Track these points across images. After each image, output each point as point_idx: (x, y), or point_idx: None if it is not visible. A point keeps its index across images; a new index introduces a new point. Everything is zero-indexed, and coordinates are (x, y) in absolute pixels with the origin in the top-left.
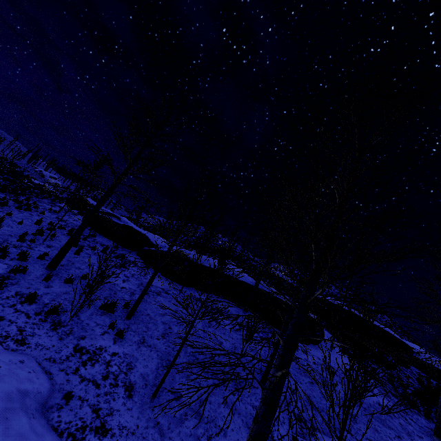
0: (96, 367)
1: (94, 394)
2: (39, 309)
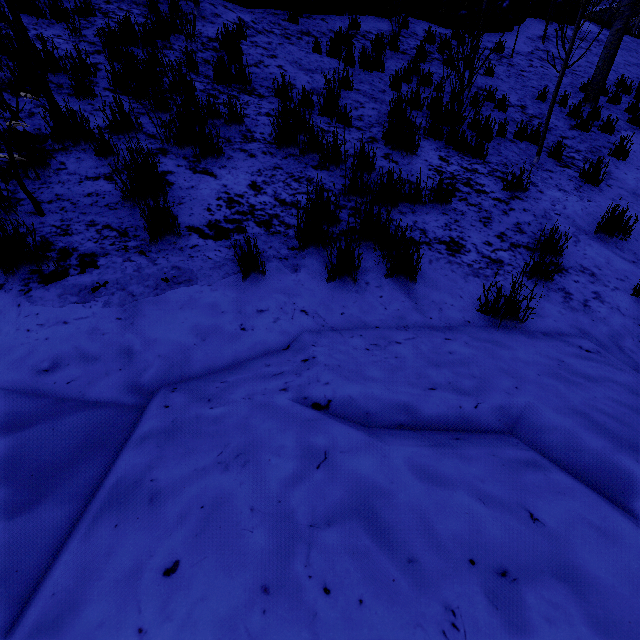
0: None
1: None
2: None
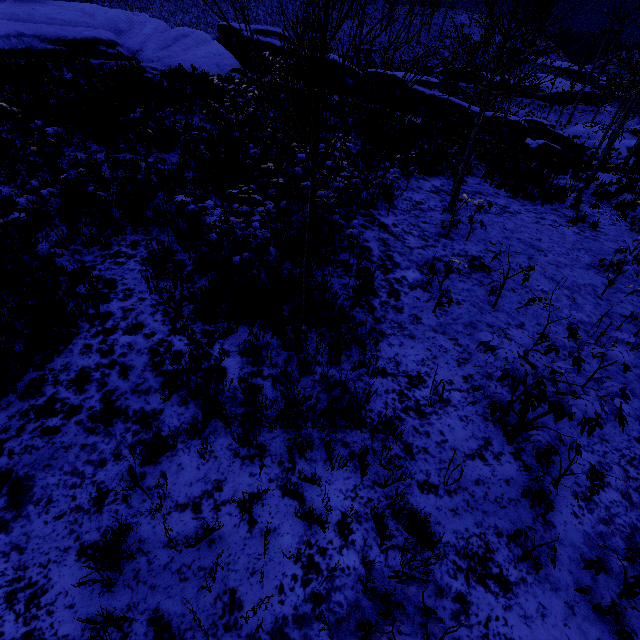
0: None
1: None
2: None
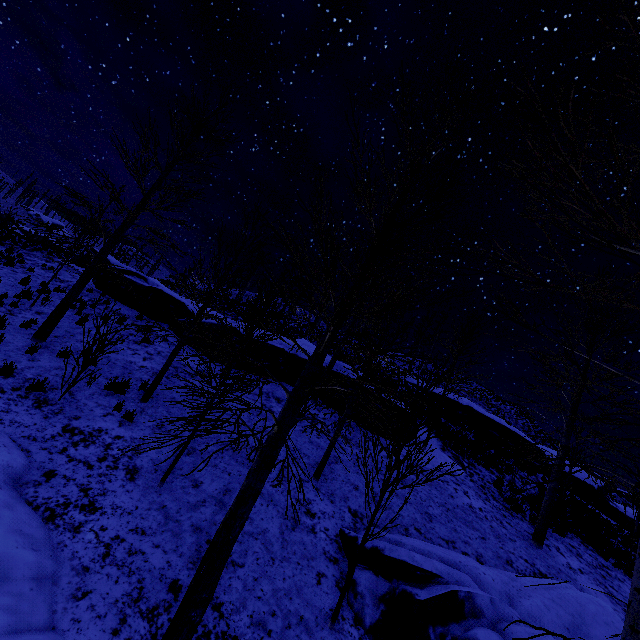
0: (90, 449)
1: (85, 474)
2: (18, 384)
